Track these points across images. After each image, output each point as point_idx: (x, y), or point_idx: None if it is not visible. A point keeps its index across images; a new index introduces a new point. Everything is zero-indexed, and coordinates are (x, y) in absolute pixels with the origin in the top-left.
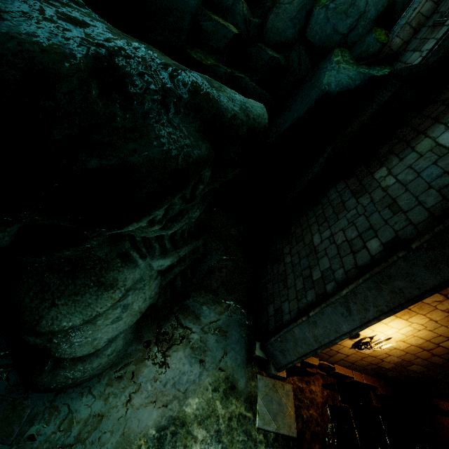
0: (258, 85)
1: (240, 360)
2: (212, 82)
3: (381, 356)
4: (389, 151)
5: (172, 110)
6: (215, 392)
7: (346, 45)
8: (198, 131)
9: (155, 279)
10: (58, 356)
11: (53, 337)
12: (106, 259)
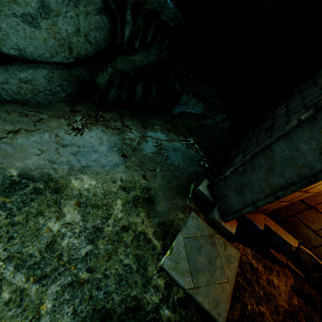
0: None
1: (175, 185)
2: None
3: None
4: None
5: None
6: (123, 191)
7: None
8: None
9: (97, 11)
10: None
11: None
12: None
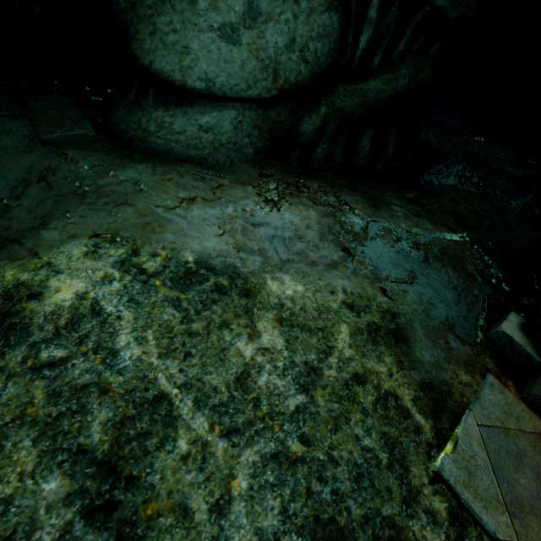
0: None
1: (445, 315)
2: None
3: None
4: None
5: None
6: (349, 310)
7: None
8: None
9: (325, 7)
10: (134, 50)
11: (138, 3)
12: None
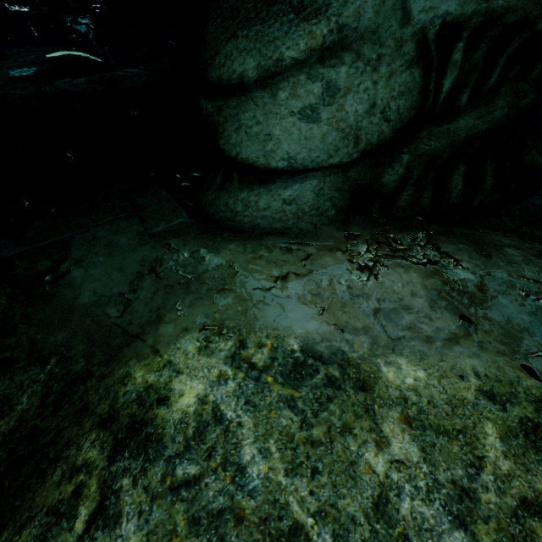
0: None
1: None
2: None
3: None
4: None
5: None
6: (489, 401)
7: None
8: None
9: (406, 65)
10: (222, 145)
11: (224, 106)
12: None
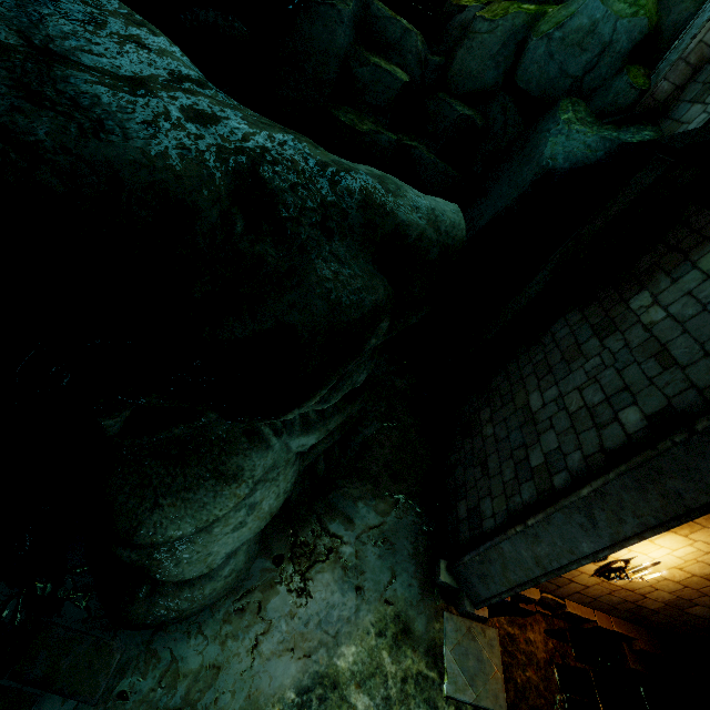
0: (439, 158)
1: (417, 588)
2: (387, 182)
3: (642, 590)
4: (653, 265)
5: (336, 235)
6: (381, 637)
7: (581, 94)
8: (371, 262)
9: (293, 465)
10: (160, 579)
11: (154, 550)
12: (227, 439)
